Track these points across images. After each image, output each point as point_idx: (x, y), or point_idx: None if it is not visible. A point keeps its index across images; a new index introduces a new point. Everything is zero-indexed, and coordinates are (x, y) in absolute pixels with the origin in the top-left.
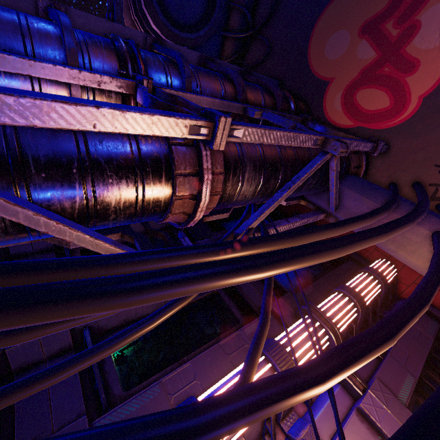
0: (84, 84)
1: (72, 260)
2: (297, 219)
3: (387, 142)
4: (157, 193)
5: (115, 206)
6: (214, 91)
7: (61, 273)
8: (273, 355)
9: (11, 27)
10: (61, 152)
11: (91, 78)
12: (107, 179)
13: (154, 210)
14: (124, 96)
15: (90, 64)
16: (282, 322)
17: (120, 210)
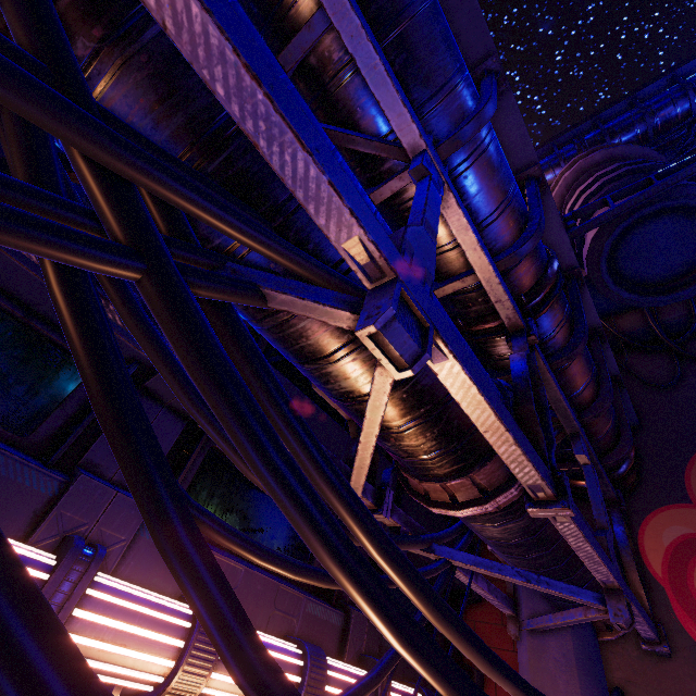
0: (488, 291)
1: (373, 523)
2: (486, 587)
3: (672, 649)
4: (438, 468)
5: (402, 444)
6: (571, 383)
7: (361, 527)
8: (312, 675)
9: (497, 197)
10: (433, 391)
11: (498, 293)
12: (428, 432)
13: (415, 468)
14: (498, 313)
15: (509, 270)
16: (383, 695)
17: (399, 447)
